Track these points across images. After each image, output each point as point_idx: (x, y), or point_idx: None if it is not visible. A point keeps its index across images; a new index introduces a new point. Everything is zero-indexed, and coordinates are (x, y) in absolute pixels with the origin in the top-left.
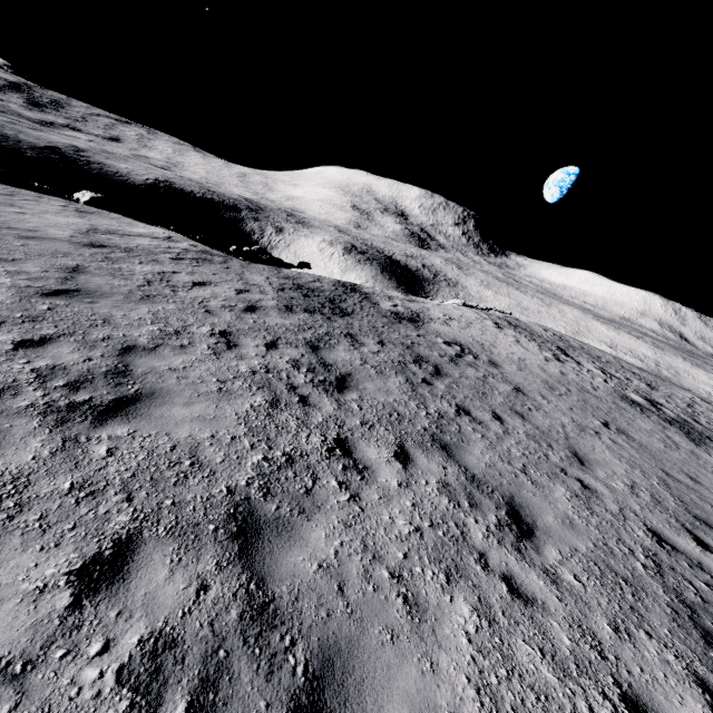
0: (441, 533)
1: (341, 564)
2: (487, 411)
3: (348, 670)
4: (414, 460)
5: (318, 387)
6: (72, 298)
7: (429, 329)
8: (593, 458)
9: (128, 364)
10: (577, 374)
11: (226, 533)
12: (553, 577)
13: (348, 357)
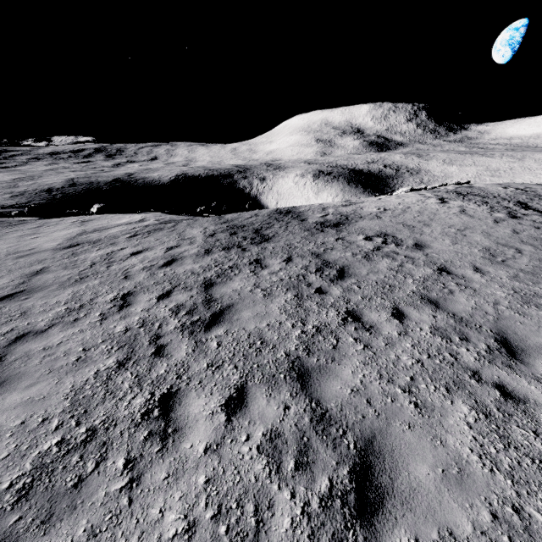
0: (224, 528)
1: None
2: (386, 309)
3: None
4: (249, 405)
5: (185, 330)
6: (12, 299)
7: (353, 228)
8: (533, 343)
9: (6, 354)
10: (537, 227)
11: None
12: None
13: (240, 286)
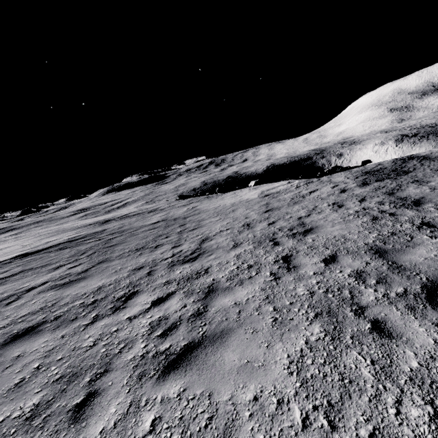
0: None
1: None
2: None
3: None
4: None
5: (399, 208)
6: (272, 211)
7: None
8: None
9: (302, 221)
10: None
11: (370, 253)
12: None
13: (417, 191)
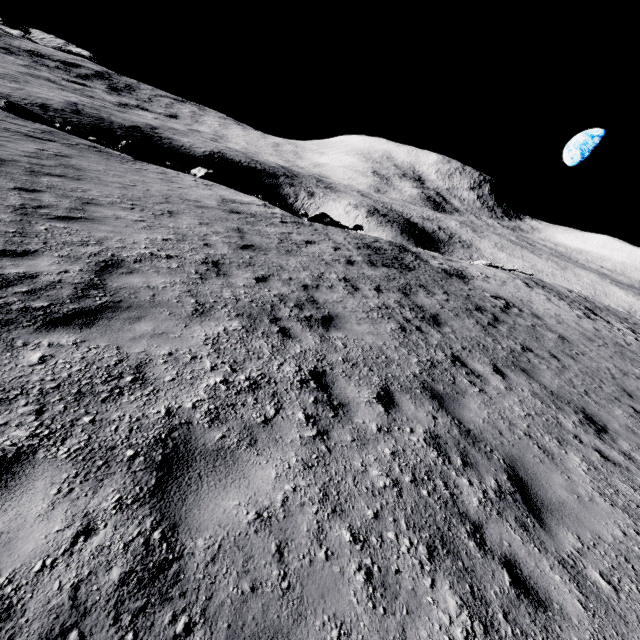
0: (544, 419)
1: (494, 422)
2: (544, 351)
3: (525, 468)
4: (508, 376)
5: (422, 321)
6: (254, 251)
7: (475, 284)
8: (639, 394)
9: (313, 296)
10: (609, 331)
11: (427, 395)
12: (629, 456)
13: (429, 302)
